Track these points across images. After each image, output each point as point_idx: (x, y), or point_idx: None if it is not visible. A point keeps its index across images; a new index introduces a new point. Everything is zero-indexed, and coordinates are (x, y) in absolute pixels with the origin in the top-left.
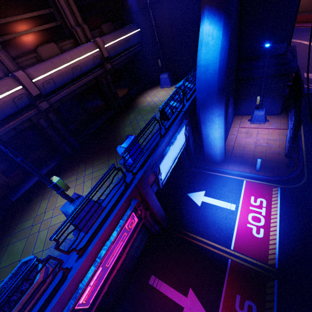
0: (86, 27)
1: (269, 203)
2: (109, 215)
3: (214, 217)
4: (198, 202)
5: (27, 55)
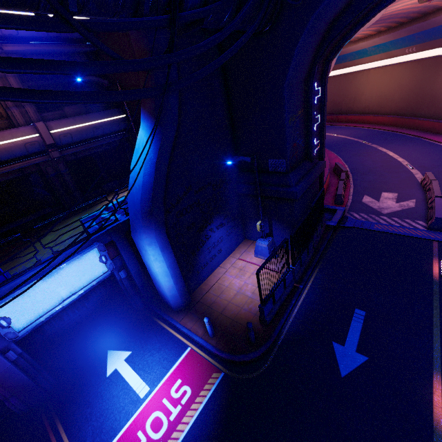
0: (31, 109)
1: (192, 399)
2: None
3: (109, 403)
4: (110, 368)
5: None
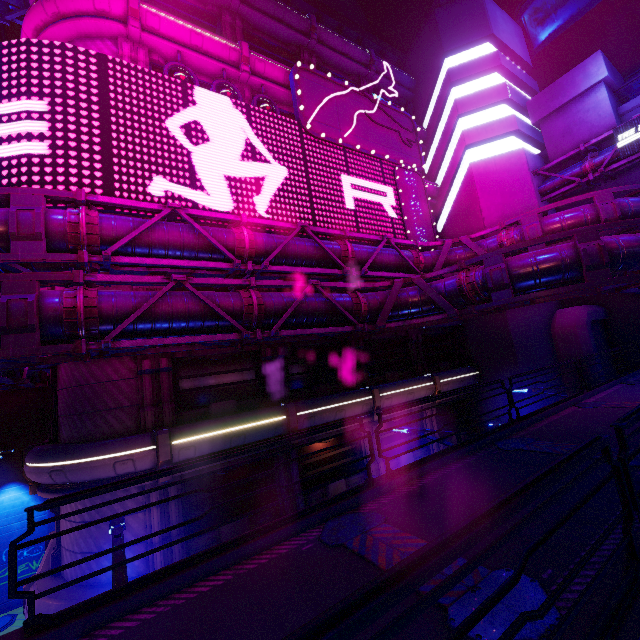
0: None
1: None
2: None
3: None
4: None
5: (391, 461)
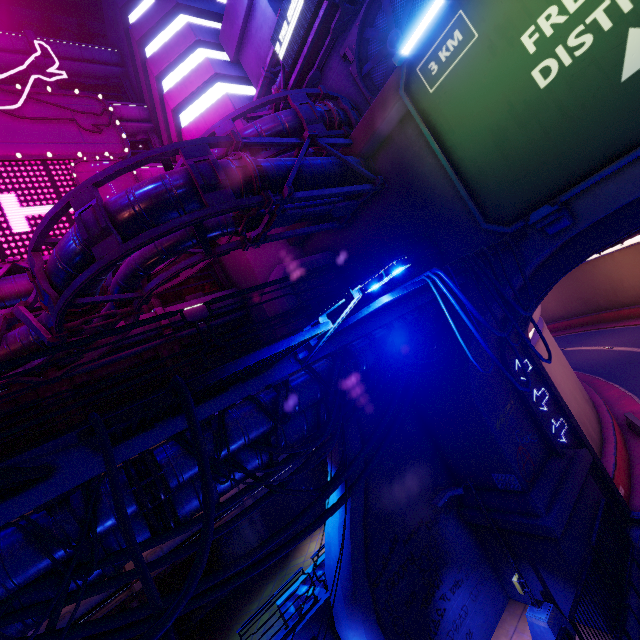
0: None
1: None
2: None
3: None
4: None
5: None
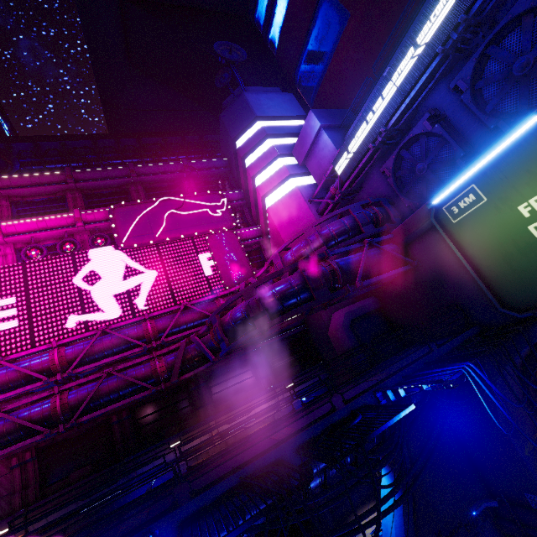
0: None
1: None
2: None
3: None
4: None
5: None
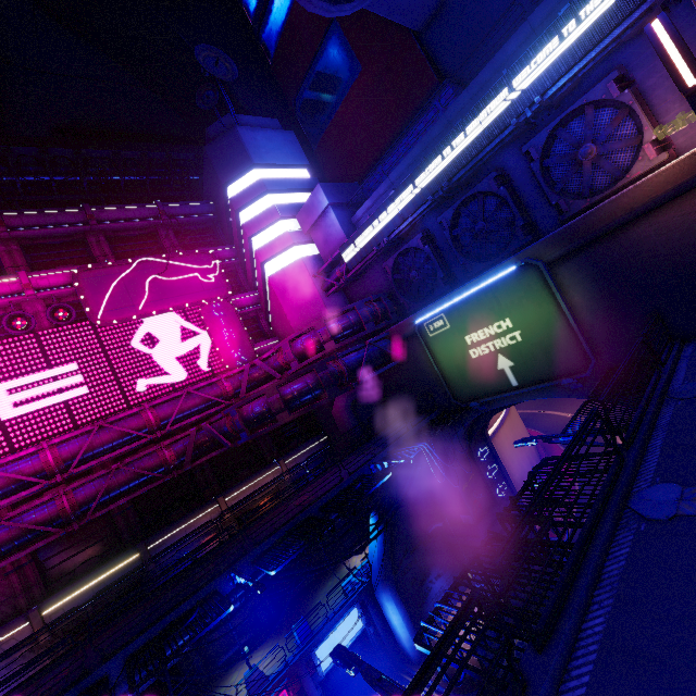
0: None
1: None
2: (269, 686)
3: None
4: None
5: None
